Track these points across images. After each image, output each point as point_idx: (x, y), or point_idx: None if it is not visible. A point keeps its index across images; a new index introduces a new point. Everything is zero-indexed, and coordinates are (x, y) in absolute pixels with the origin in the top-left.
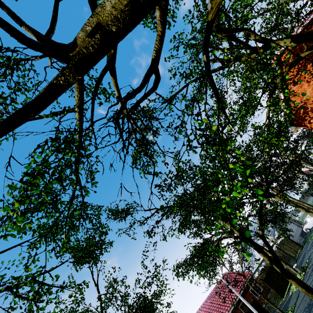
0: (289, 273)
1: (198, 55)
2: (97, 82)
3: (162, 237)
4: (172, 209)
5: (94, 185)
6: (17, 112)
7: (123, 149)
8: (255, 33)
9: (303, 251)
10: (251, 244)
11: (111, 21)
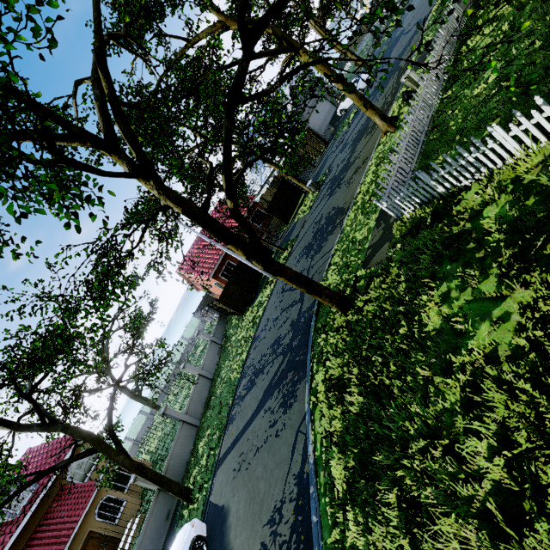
0: (277, 268)
1: None
2: None
3: None
4: None
5: None
6: None
7: None
8: None
9: (327, 151)
10: (210, 232)
11: None
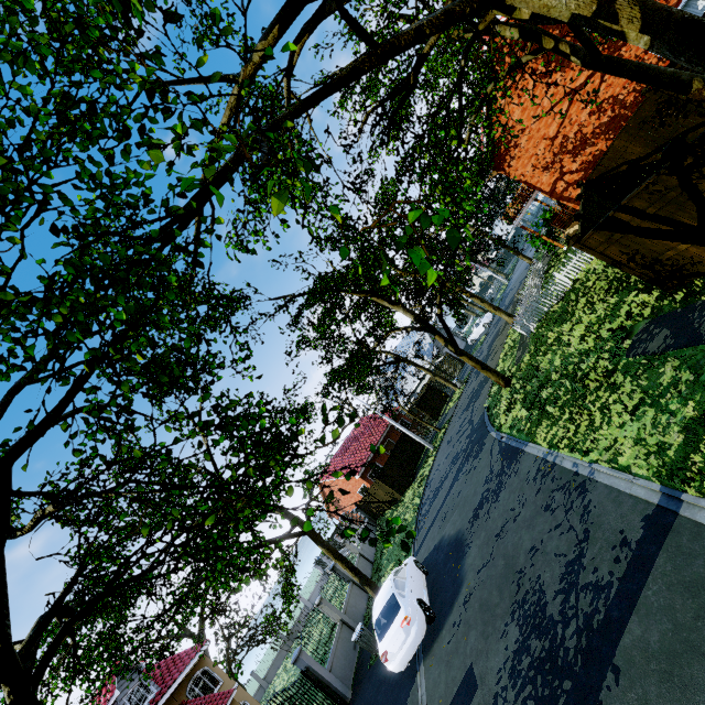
0: (462, 351)
1: (399, 9)
2: (296, 41)
3: (317, 326)
4: (338, 279)
5: (258, 221)
6: (319, 92)
7: (398, 151)
8: (493, 24)
9: (465, 367)
10: (427, 328)
11: (426, 23)
